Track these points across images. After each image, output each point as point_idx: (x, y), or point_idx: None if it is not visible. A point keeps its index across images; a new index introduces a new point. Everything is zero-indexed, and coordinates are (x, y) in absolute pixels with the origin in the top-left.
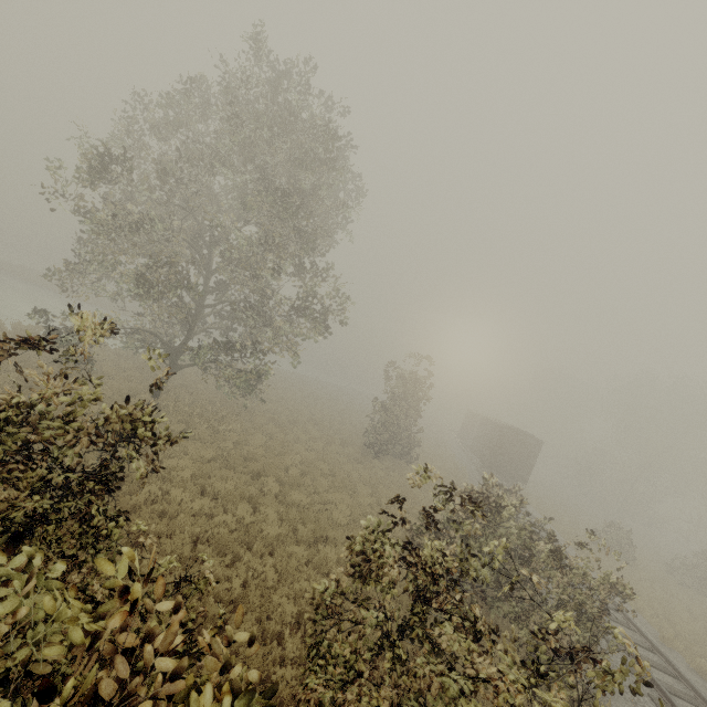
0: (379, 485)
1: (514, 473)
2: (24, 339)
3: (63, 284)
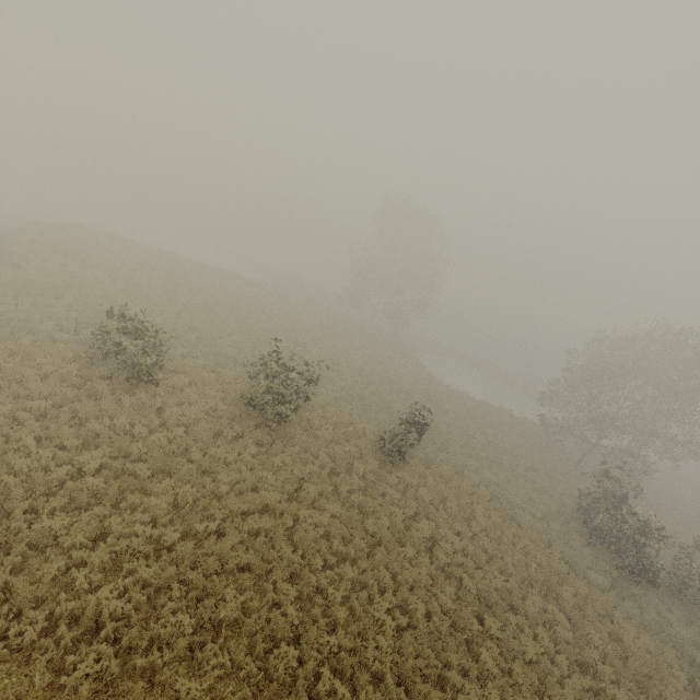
0: None
1: None
2: (620, 467)
3: (542, 403)
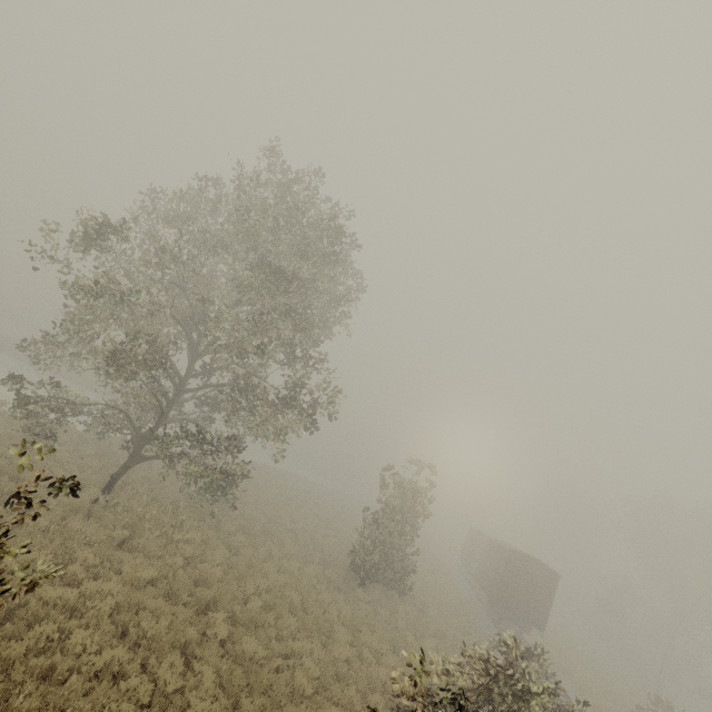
0: (362, 627)
1: (528, 614)
2: None
3: (35, 357)
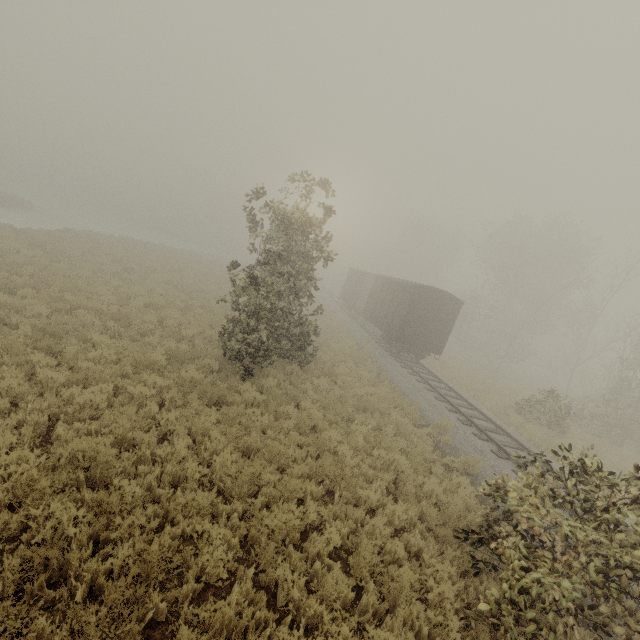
0: (261, 482)
1: (428, 344)
2: None
3: None
